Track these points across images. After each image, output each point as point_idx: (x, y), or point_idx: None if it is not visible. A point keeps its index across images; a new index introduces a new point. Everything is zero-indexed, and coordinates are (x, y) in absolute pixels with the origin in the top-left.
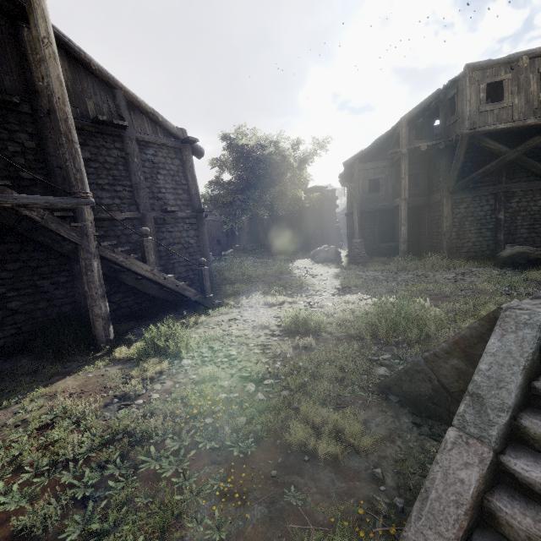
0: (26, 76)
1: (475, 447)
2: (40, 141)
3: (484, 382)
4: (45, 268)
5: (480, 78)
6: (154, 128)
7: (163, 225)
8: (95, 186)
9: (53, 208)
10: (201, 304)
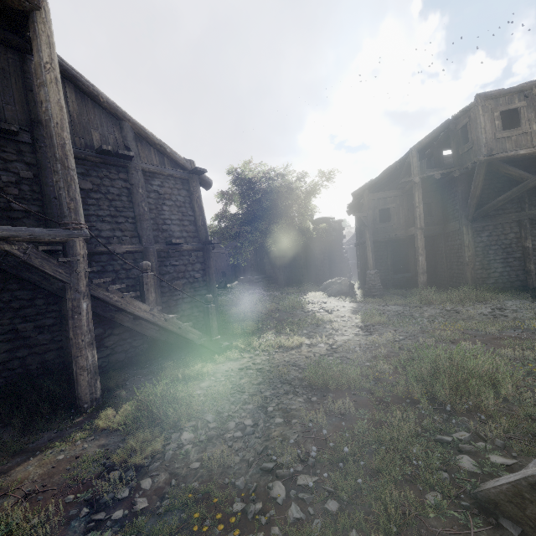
0: (30, 106)
1: None
2: (39, 171)
3: None
4: (29, 309)
5: (493, 106)
6: (161, 159)
7: (167, 258)
8: (95, 217)
9: (39, 241)
10: (206, 348)
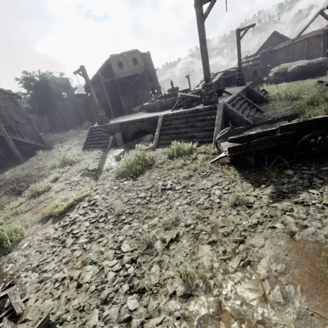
0: None
1: (85, 140)
2: None
3: (87, 135)
4: None
5: (115, 60)
6: None
7: (18, 127)
8: None
9: None
10: (45, 148)
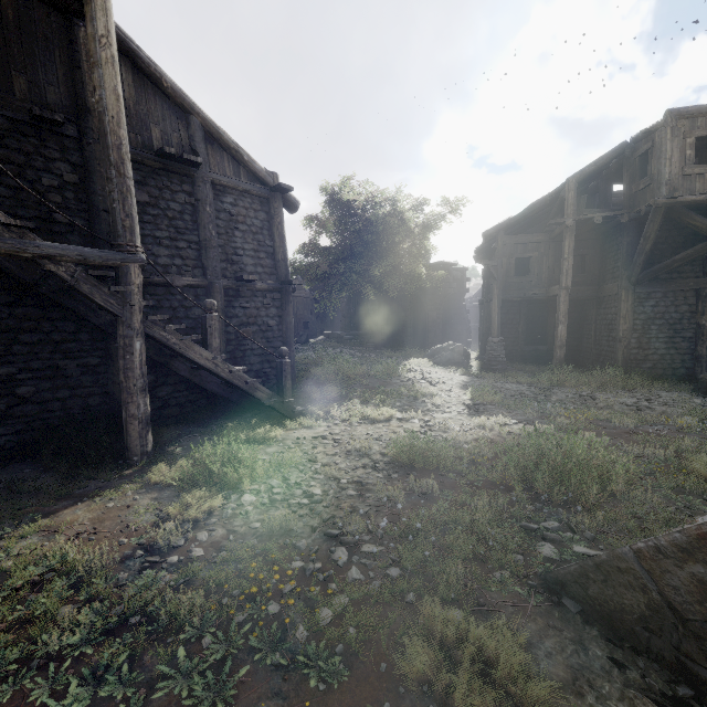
0: (76, 89)
1: None
2: (86, 175)
3: None
4: (72, 344)
5: (687, 129)
6: (236, 168)
7: (236, 298)
8: (151, 239)
9: (89, 263)
10: (277, 411)
